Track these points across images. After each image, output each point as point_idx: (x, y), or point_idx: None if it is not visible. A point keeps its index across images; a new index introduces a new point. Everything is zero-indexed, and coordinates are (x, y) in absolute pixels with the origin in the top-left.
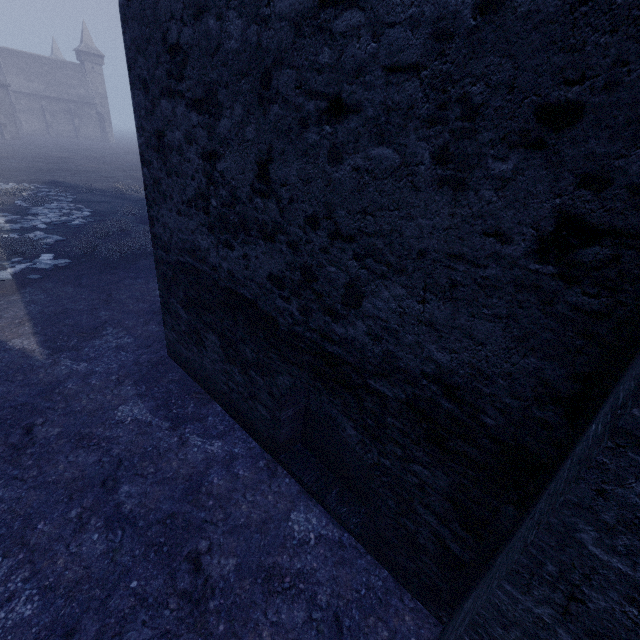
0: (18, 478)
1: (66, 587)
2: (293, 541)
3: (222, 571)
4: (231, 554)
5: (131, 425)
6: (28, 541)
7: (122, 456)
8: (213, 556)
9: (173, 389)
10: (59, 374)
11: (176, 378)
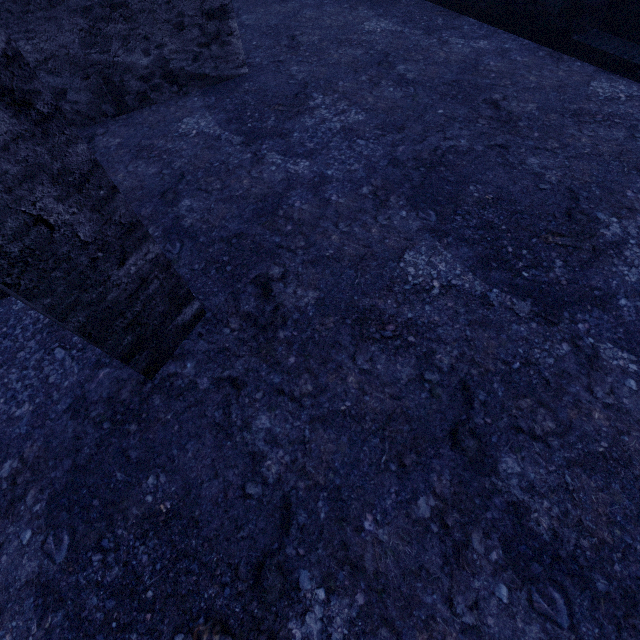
0: (304, 62)
1: (383, 110)
2: (598, 98)
3: (523, 110)
4: (529, 102)
5: (383, 33)
6: (336, 90)
7: (386, 51)
8: (510, 102)
9: (413, 10)
10: (293, 7)
11: (411, 3)
